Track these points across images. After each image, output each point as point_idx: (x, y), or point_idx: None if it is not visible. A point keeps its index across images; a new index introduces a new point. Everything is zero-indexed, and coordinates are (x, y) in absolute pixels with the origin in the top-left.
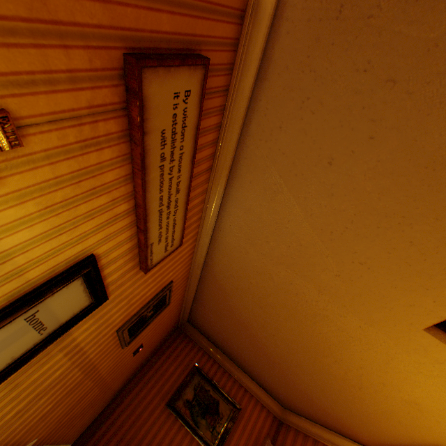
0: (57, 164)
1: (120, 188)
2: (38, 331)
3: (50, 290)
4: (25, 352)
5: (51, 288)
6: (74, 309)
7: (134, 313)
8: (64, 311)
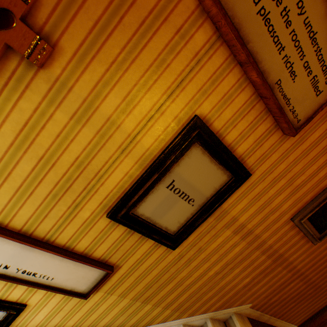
0: (86, 6)
1: (177, 9)
2: (187, 201)
3: (169, 158)
4: (187, 220)
5: (169, 157)
6: (212, 184)
7: (309, 201)
8: (201, 185)
